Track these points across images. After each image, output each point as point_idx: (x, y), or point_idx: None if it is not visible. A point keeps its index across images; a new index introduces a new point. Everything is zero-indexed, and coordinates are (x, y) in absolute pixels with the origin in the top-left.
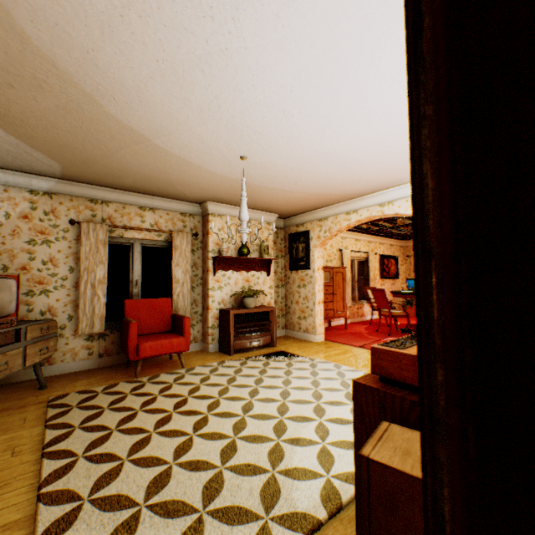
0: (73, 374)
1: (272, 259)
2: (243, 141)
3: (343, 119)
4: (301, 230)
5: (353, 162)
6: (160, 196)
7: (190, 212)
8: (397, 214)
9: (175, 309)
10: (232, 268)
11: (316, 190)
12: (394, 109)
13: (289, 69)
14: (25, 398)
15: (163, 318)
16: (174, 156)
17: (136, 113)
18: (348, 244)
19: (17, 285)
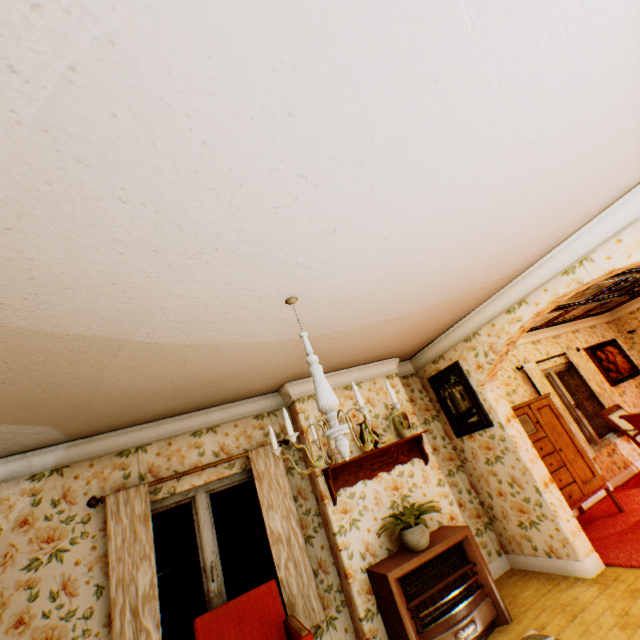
0: None
1: (420, 433)
2: (271, 272)
3: (431, 131)
4: (443, 365)
5: (484, 220)
6: (218, 404)
7: (267, 409)
8: (612, 271)
9: (289, 599)
10: (361, 476)
11: (438, 297)
12: (538, 41)
13: (250, 51)
14: None
15: (268, 634)
16: (185, 347)
17: (59, 308)
18: (524, 354)
19: None
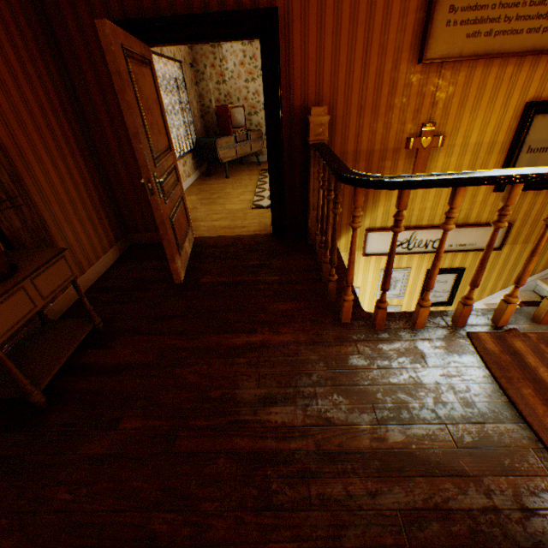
0: None
1: None
2: None
3: None
4: None
5: None
6: None
7: None
8: None
9: None
10: None
11: None
12: None
13: None
14: (253, 168)
15: None
16: None
17: None
18: None
19: (243, 111)
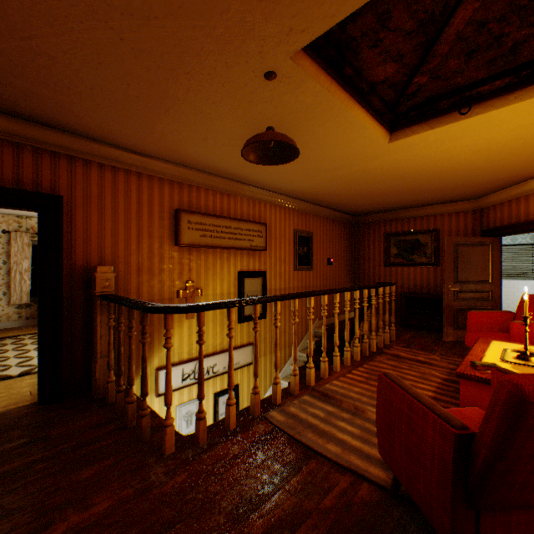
0: (8, 329)
1: None
2: None
3: None
4: None
5: None
6: None
7: None
8: None
9: None
10: None
11: None
12: None
13: None
14: None
15: None
16: None
17: None
18: None
19: None
